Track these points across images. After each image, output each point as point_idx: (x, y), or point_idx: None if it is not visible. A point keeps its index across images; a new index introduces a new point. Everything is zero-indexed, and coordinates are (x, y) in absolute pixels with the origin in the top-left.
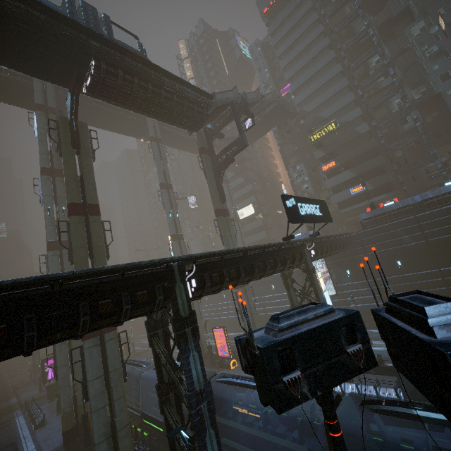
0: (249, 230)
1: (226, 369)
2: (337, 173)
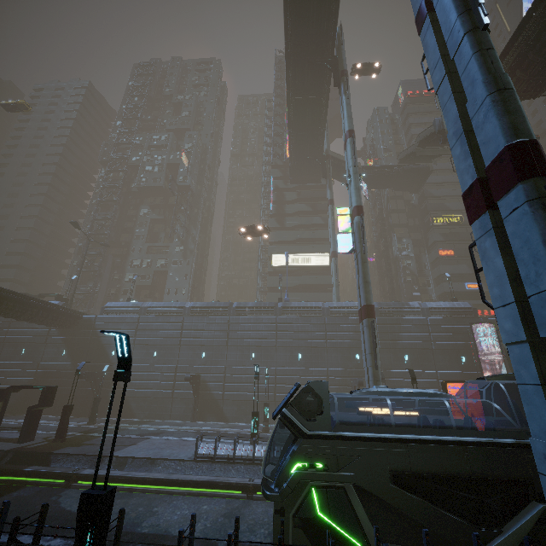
0: (310, 283)
1: None
2: (452, 263)
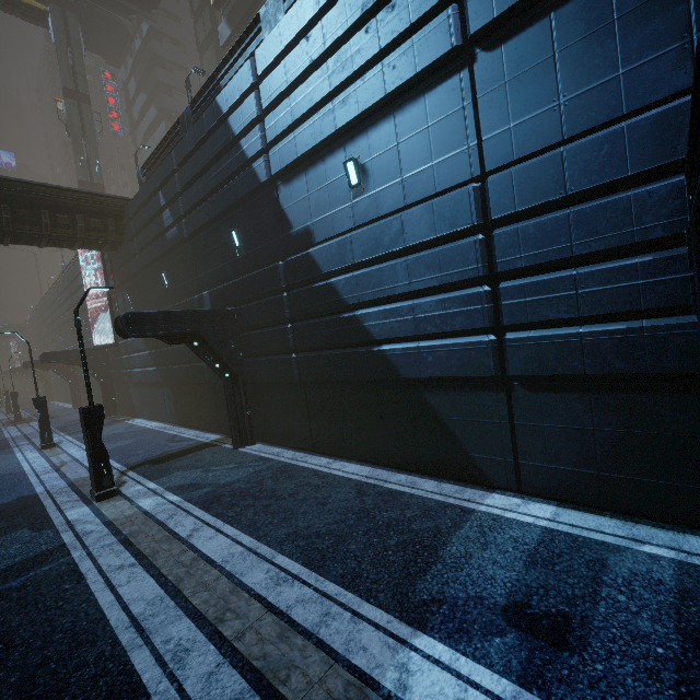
0: None
1: None
2: None
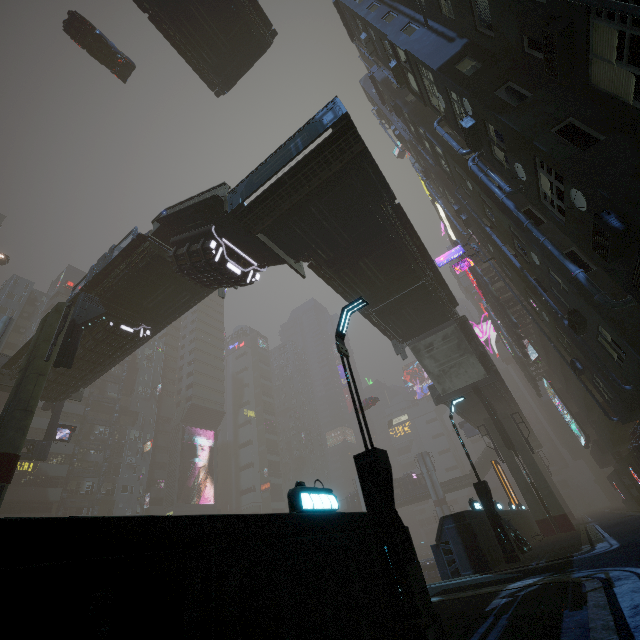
0: None
1: None
2: None
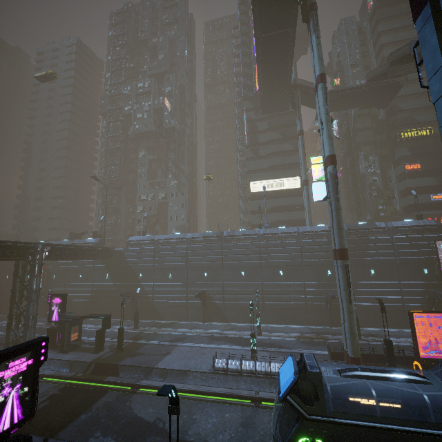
0: (284, 204)
1: None
2: (418, 176)
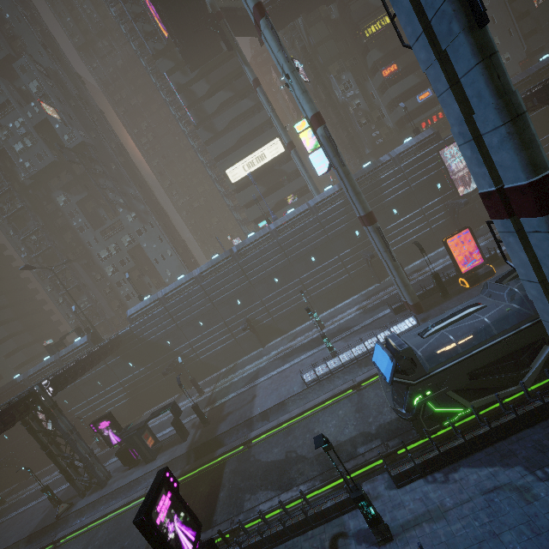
0: (277, 179)
1: (485, 280)
2: (398, 79)
